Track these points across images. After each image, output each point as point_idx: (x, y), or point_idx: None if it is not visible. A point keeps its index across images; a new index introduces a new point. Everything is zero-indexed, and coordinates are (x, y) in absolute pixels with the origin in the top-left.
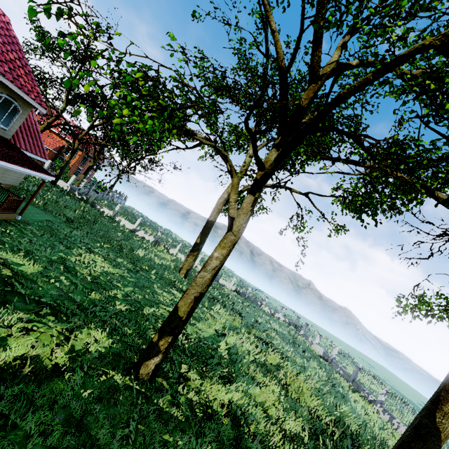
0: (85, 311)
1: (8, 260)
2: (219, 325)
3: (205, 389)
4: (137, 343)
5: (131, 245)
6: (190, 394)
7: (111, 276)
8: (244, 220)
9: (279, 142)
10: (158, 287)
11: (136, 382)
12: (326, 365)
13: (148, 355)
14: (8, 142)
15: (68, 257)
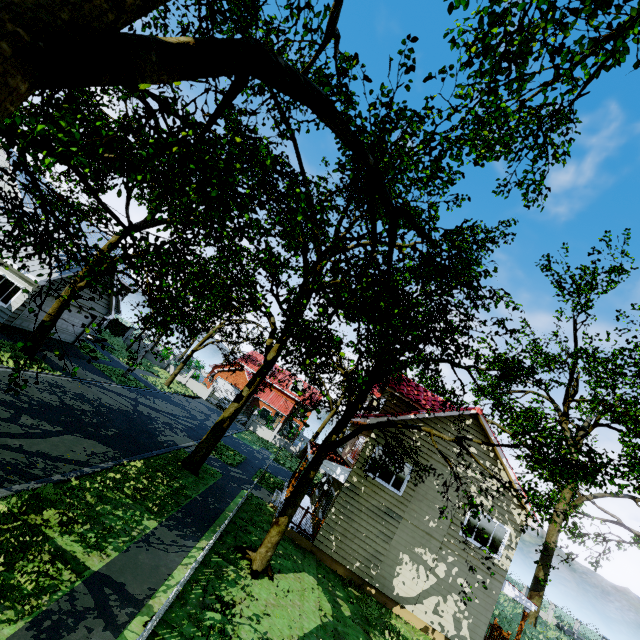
0: None
1: None
2: None
3: None
4: None
5: None
6: None
7: None
8: None
9: None
10: None
11: None
12: None
13: None
14: None
15: None
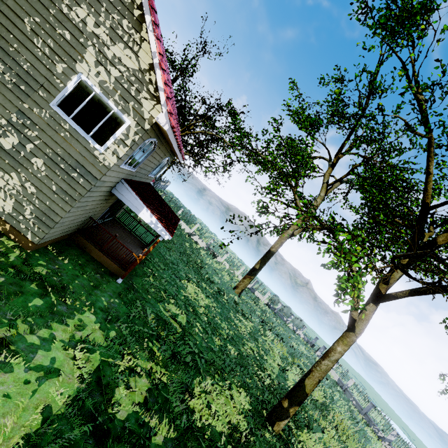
0: (224, 362)
1: (171, 311)
2: (278, 358)
3: (304, 441)
4: (256, 393)
5: (198, 258)
6: (299, 446)
7: (210, 310)
8: (365, 325)
9: (406, 264)
10: (233, 316)
11: (276, 438)
12: (342, 393)
13: (280, 417)
14: (152, 187)
15: (188, 296)
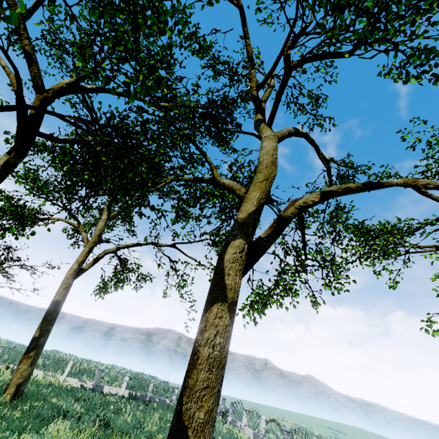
0: None
1: None
2: None
3: None
4: None
5: None
6: None
7: None
8: None
9: (12, 148)
10: None
11: None
12: None
13: None
14: None
15: None
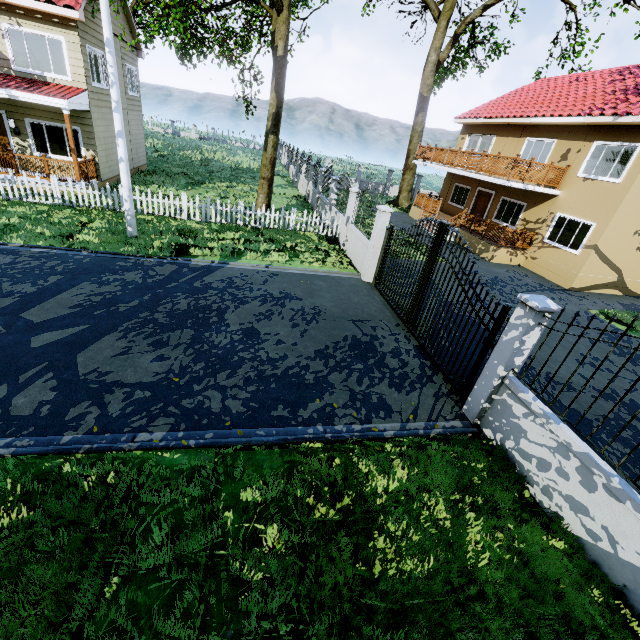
0: None
1: None
2: None
3: None
4: None
5: None
6: None
7: None
8: None
9: None
10: None
11: None
12: None
13: None
14: None
15: None
